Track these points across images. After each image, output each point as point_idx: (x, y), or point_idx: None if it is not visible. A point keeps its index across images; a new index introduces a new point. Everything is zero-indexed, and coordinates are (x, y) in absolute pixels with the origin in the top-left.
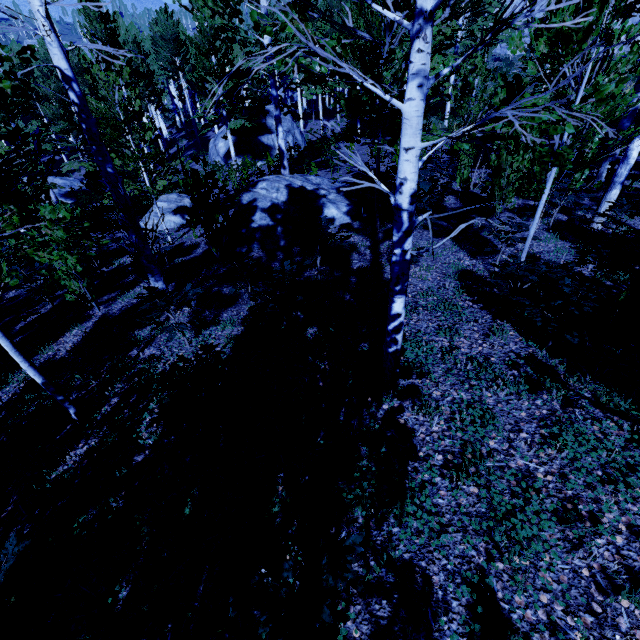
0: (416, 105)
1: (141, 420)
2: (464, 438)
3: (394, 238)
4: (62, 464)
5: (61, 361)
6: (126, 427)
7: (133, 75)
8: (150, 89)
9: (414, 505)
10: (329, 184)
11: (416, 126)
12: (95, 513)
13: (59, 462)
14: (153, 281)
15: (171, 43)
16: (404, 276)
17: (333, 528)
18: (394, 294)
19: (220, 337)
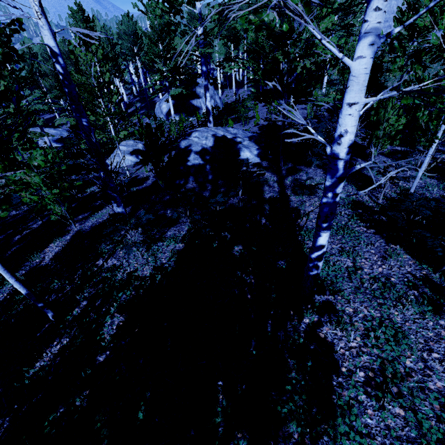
0: (365, 63)
1: (104, 322)
2: (380, 355)
3: (327, 183)
4: (39, 360)
5: (45, 267)
6: (92, 328)
7: (105, 58)
8: (116, 68)
9: (344, 423)
10: (243, 134)
11: (363, 83)
12: (63, 410)
13: (37, 358)
14: (115, 206)
15: (131, 37)
16: (332, 215)
17: (271, 442)
18: (321, 229)
19: (166, 251)
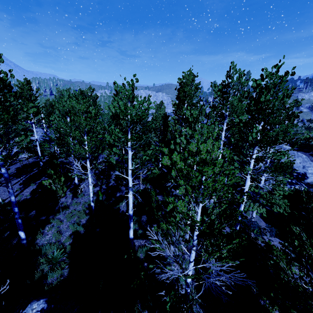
0: None
1: None
2: None
3: None
4: None
5: None
6: None
7: None
8: None
9: None
10: None
11: None
12: None
13: None
14: None
15: None
16: None
17: None
18: None
19: None
